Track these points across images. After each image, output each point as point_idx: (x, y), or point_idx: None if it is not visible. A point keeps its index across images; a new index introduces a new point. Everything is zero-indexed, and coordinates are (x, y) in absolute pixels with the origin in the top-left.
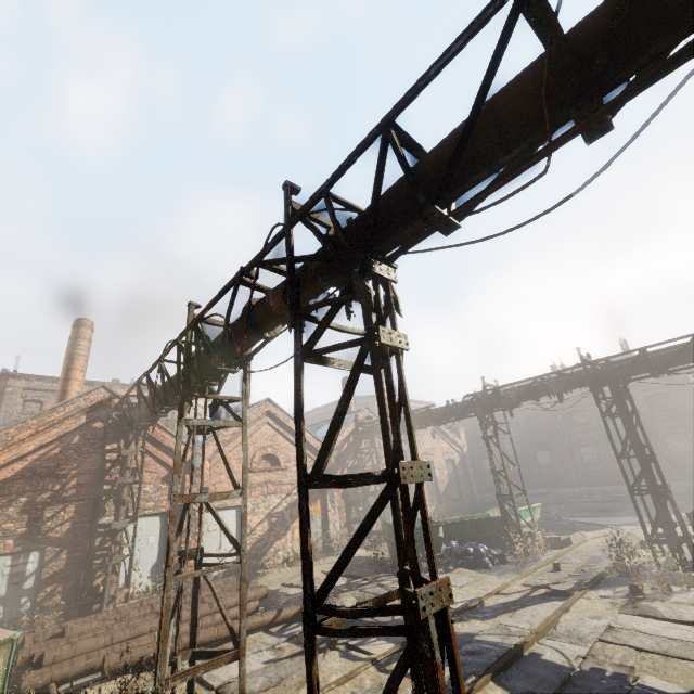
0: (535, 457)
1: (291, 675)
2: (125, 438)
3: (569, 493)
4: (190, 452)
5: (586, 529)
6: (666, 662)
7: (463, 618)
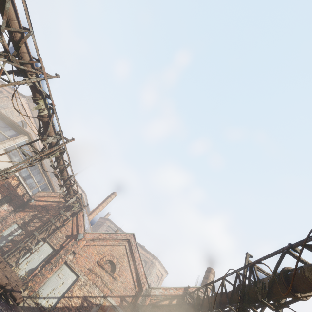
0: None
1: None
2: (69, 210)
3: None
4: (83, 231)
5: None
6: None
7: None
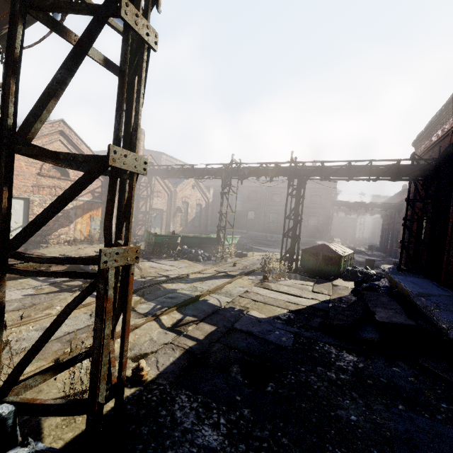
0: (247, 213)
1: (43, 303)
2: None
3: (256, 235)
4: None
5: (256, 251)
6: (264, 306)
7: (174, 282)
